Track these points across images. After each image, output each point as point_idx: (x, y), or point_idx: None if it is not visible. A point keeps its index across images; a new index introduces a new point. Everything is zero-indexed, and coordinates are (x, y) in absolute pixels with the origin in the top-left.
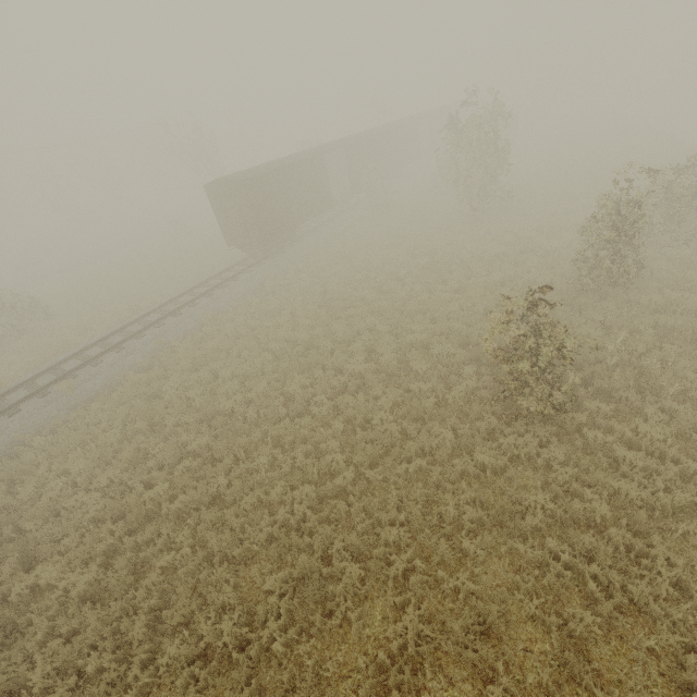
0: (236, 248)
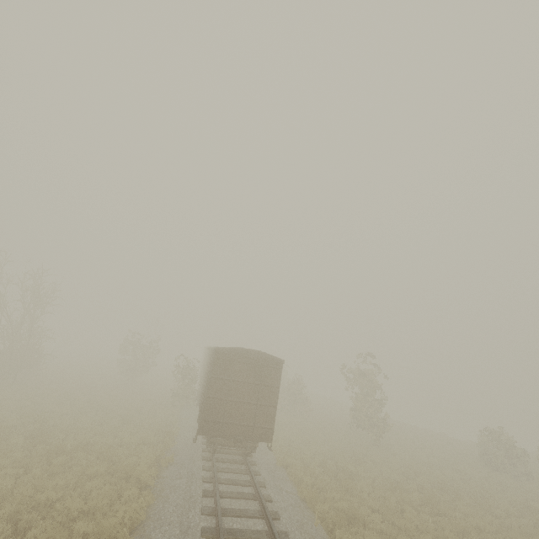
0: (210, 440)
